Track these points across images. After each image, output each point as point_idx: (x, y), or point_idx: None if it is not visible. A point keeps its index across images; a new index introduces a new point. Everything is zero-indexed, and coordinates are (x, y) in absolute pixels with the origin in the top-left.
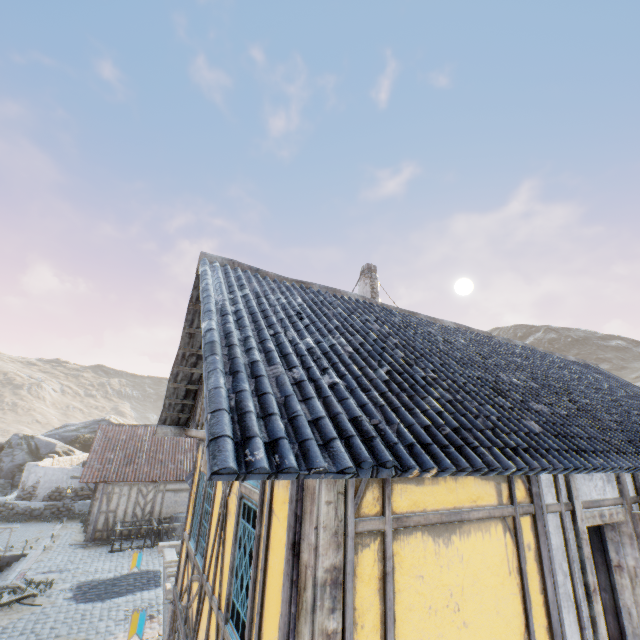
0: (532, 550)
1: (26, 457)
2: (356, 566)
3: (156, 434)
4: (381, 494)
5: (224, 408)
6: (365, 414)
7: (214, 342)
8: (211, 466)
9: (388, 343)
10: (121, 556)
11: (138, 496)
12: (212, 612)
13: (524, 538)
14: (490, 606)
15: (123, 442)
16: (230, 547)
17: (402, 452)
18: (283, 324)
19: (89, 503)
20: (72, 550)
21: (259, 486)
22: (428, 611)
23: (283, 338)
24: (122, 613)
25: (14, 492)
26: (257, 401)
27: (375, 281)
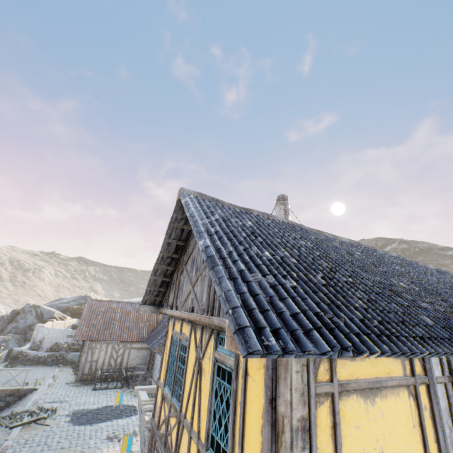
0: (427, 410)
1: (34, 320)
2: (316, 417)
3: (139, 311)
4: (329, 366)
5: (239, 306)
6: (320, 310)
7: (214, 256)
8: (246, 348)
9: (314, 255)
10: (101, 393)
11: (112, 351)
12: (191, 441)
13: (422, 401)
14: (402, 450)
15: (102, 313)
16: (206, 396)
17: (355, 339)
18: (247, 241)
19: (77, 354)
20: (67, 387)
21: (232, 355)
22: (363, 452)
23: (252, 252)
24: (105, 434)
25: (27, 344)
26: (253, 300)
27: (287, 206)
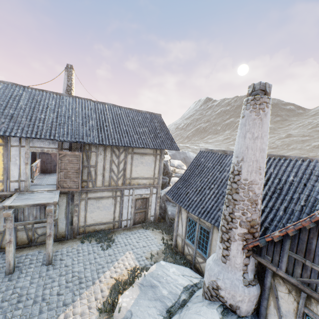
0: (2, 153)
1: None
2: None
3: None
4: None
5: None
6: None
7: None
8: None
9: None
10: None
11: None
12: None
13: None
14: None
15: None
16: None
17: None
18: None
19: None
20: None
21: None
22: None
23: None
24: None
25: None
26: None
27: (70, 73)
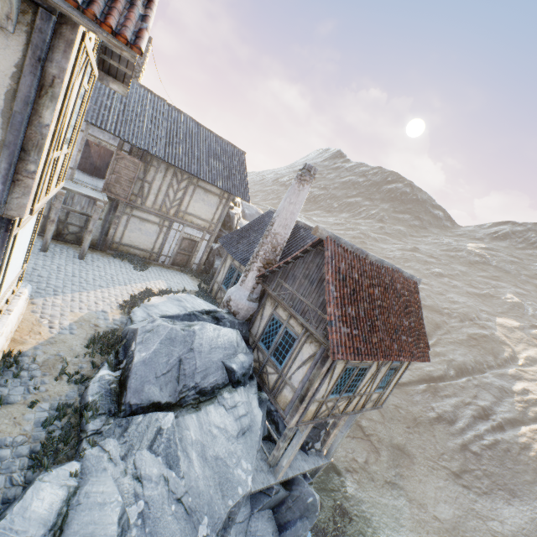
0: None
1: None
2: None
3: None
4: None
5: None
6: None
7: None
8: None
9: None
10: None
11: None
12: None
13: None
14: None
15: None
16: None
17: None
18: None
19: None
20: None
21: None
22: None
23: None
24: None
25: None
26: None
27: (146, 48)
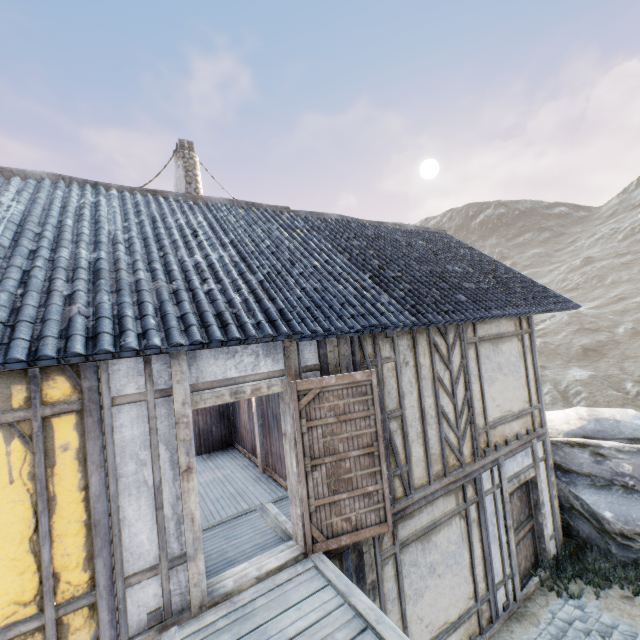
0: (74, 450)
1: None
2: None
3: None
4: None
5: None
6: None
7: None
8: None
9: None
10: None
11: None
12: None
13: (58, 440)
14: None
15: None
16: None
17: None
18: None
19: None
20: None
21: None
22: None
23: None
24: None
25: None
26: None
27: (190, 162)
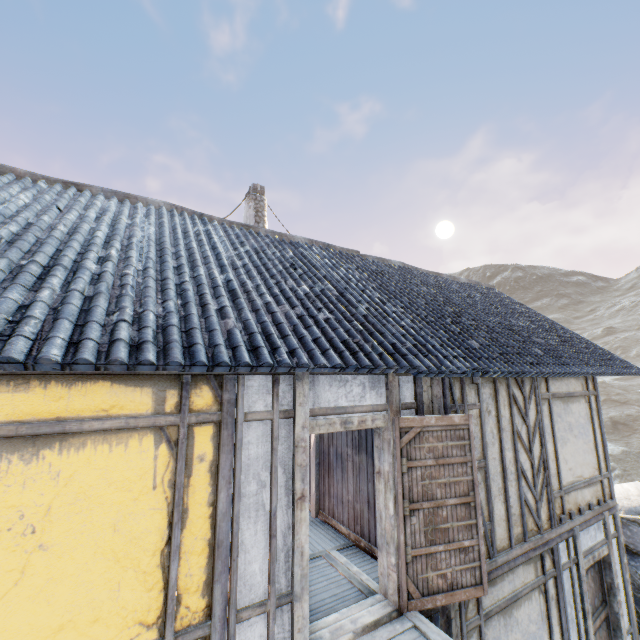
0: (208, 461)
1: None
2: None
3: None
4: None
5: None
6: None
7: None
8: None
9: (112, 242)
10: None
11: None
12: None
13: (196, 449)
14: (104, 524)
15: None
16: None
17: None
18: None
19: None
20: None
21: None
22: None
23: None
24: None
25: None
26: None
27: (261, 204)
